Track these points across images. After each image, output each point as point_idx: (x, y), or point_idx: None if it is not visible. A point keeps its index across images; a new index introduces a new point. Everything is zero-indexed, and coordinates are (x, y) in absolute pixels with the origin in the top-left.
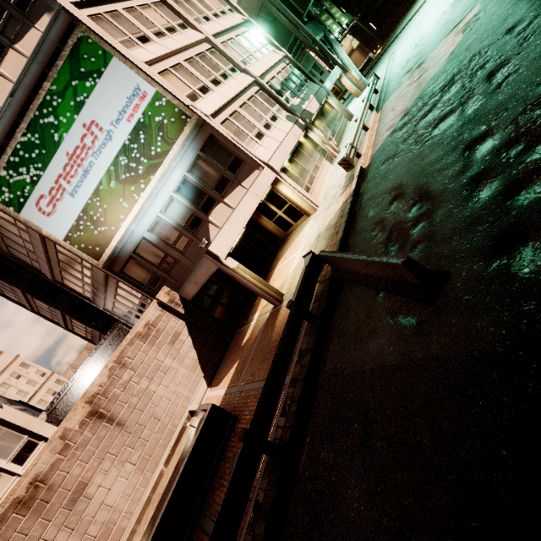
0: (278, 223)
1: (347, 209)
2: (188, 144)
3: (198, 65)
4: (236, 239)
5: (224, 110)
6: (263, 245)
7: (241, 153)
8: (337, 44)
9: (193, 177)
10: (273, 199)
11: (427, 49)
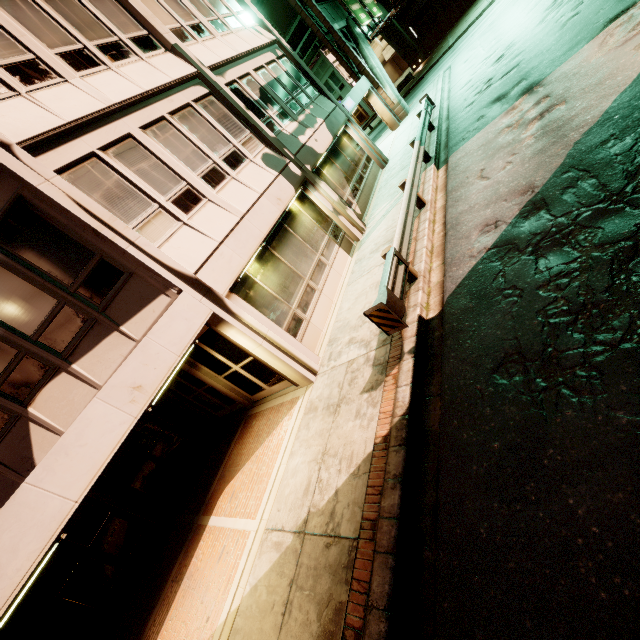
0: (234, 381)
1: (392, 512)
2: None
3: (30, 9)
4: None
5: (89, 131)
6: (211, 403)
7: (117, 251)
8: (366, 42)
9: None
10: (217, 343)
11: (537, 60)
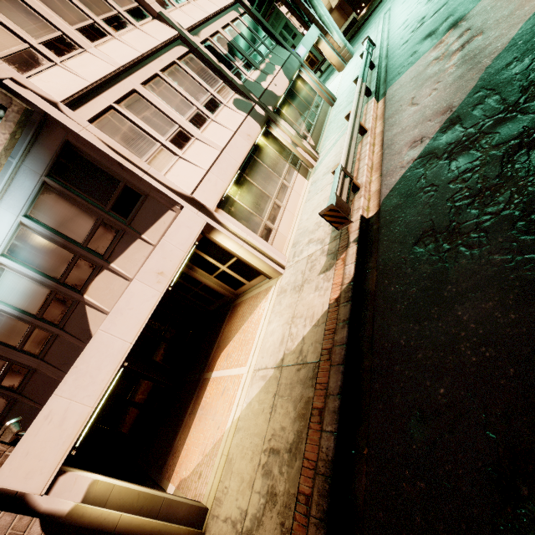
0: (222, 279)
1: (342, 341)
2: (17, 163)
3: None
4: (90, 413)
5: (106, 89)
6: (204, 299)
7: (136, 179)
8: None
9: (41, 227)
10: (209, 249)
11: None
